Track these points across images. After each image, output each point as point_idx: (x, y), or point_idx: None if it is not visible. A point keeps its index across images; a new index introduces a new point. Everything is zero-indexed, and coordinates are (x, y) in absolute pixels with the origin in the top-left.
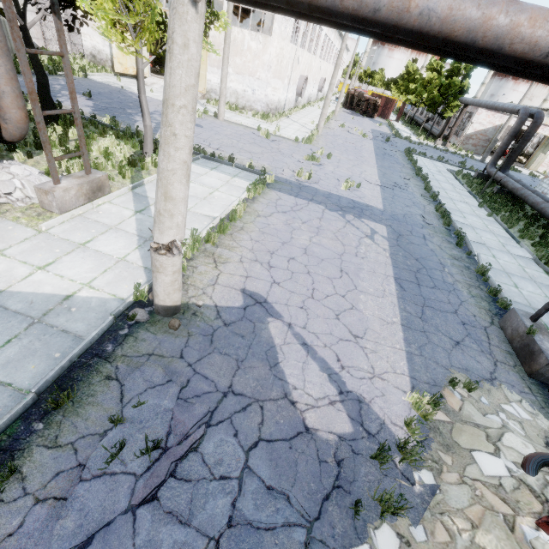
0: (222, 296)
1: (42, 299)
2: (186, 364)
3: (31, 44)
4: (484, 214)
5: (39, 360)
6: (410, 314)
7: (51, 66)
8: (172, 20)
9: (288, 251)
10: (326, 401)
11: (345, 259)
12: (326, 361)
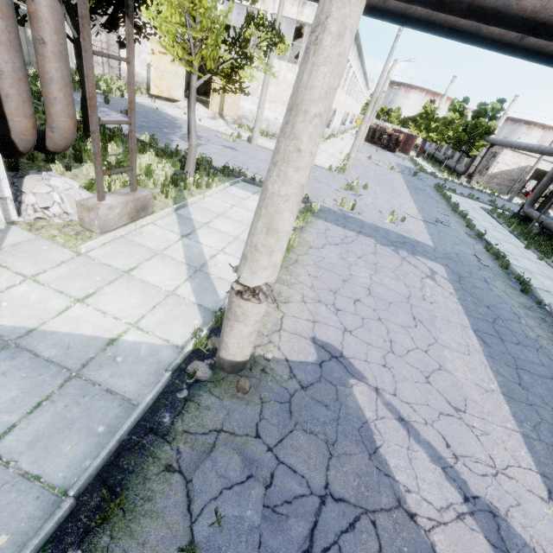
0: (291, 346)
1: (81, 343)
2: (265, 447)
3: (81, 57)
4: (533, 256)
5: (78, 437)
6: (506, 379)
7: None
8: (329, 0)
9: (351, 291)
10: (452, 512)
11: (413, 303)
12: (433, 446)
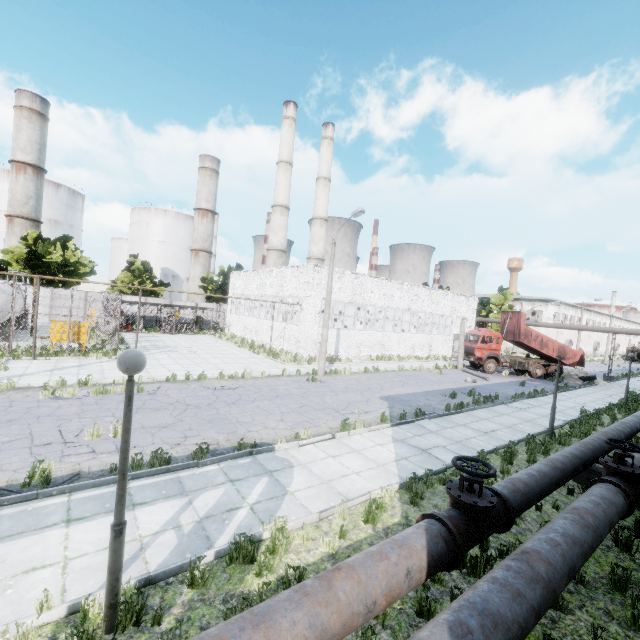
0: None
1: None
2: None
3: None
4: None
5: None
6: None
7: None
8: None
9: None
10: None
11: None
12: None
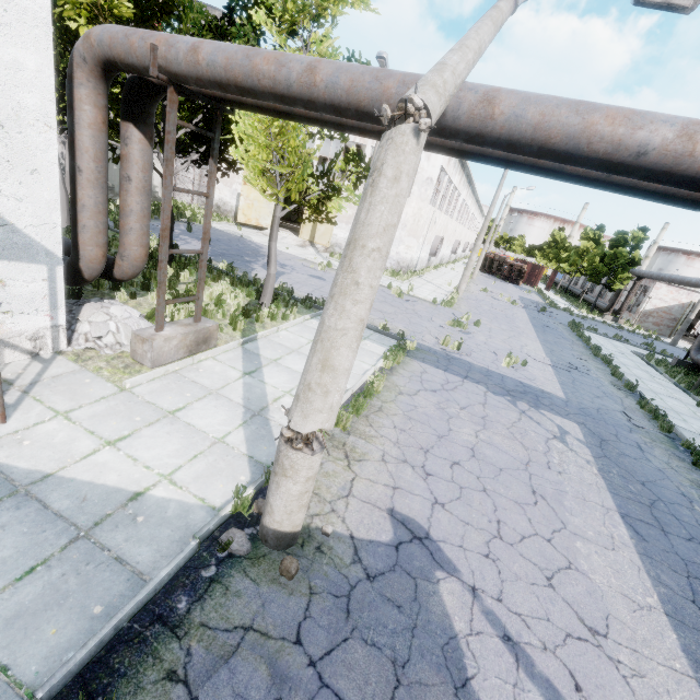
0: (360, 519)
1: (100, 495)
2: (306, 659)
3: None
4: None
5: (67, 618)
6: (672, 591)
7: (176, 213)
8: (385, 150)
9: (449, 450)
10: None
11: (534, 472)
12: (555, 687)
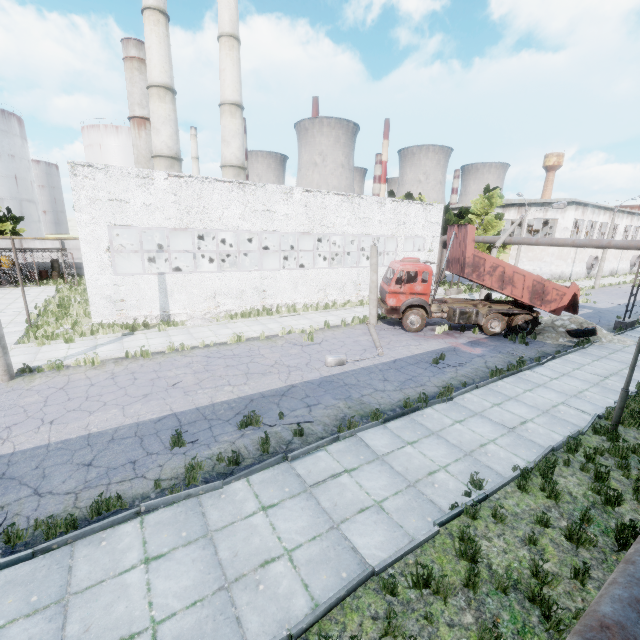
0: None
1: None
2: None
3: None
4: None
5: None
6: None
7: None
8: (492, 251)
9: None
10: None
11: None
12: None
